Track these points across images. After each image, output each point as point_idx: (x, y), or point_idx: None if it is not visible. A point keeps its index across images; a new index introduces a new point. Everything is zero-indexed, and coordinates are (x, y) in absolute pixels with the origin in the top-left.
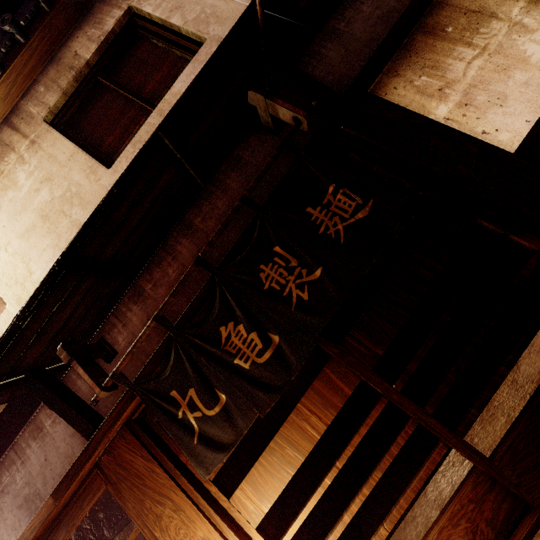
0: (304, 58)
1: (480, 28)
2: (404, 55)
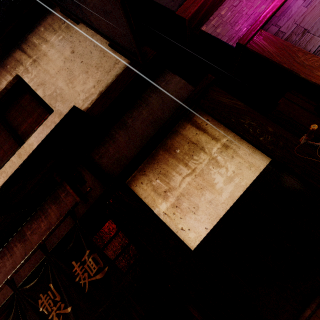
0: (105, 137)
1: (194, 155)
2: (151, 161)
